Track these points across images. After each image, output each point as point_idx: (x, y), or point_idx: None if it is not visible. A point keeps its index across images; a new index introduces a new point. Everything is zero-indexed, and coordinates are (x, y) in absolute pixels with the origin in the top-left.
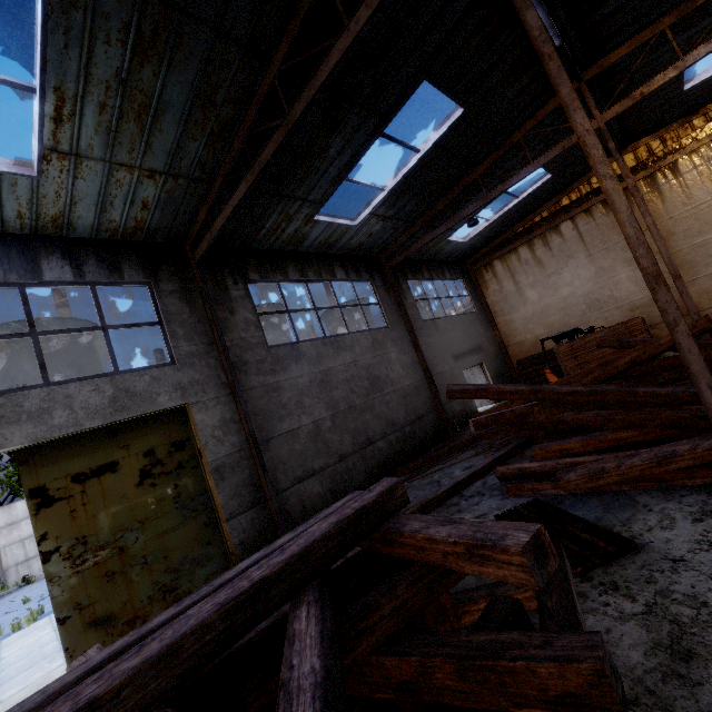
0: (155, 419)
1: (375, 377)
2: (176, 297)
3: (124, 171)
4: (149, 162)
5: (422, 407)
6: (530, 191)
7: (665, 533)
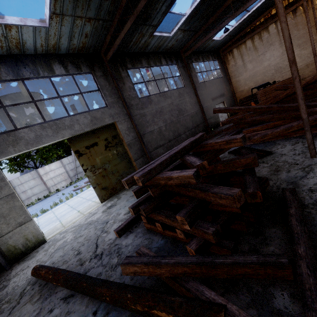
0: (105, 128)
1: (180, 109)
2: (102, 78)
3: (79, 20)
4: (88, 14)
5: (198, 121)
6: (256, 7)
7: (282, 149)
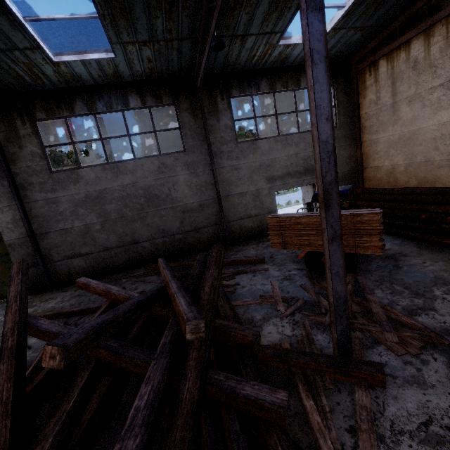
0: None
1: (154, 196)
2: None
3: None
4: None
5: (202, 221)
6: None
7: None
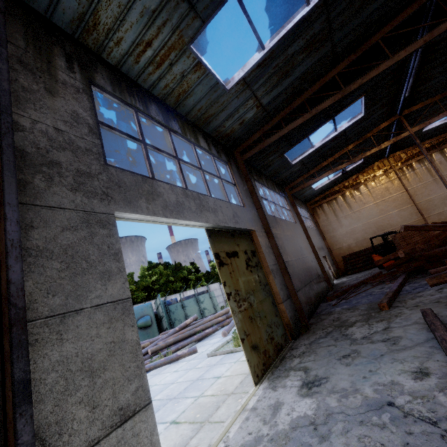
0: (243, 235)
1: (301, 246)
2: (237, 175)
3: (252, 100)
4: (264, 99)
5: (318, 270)
6: (351, 168)
7: None
